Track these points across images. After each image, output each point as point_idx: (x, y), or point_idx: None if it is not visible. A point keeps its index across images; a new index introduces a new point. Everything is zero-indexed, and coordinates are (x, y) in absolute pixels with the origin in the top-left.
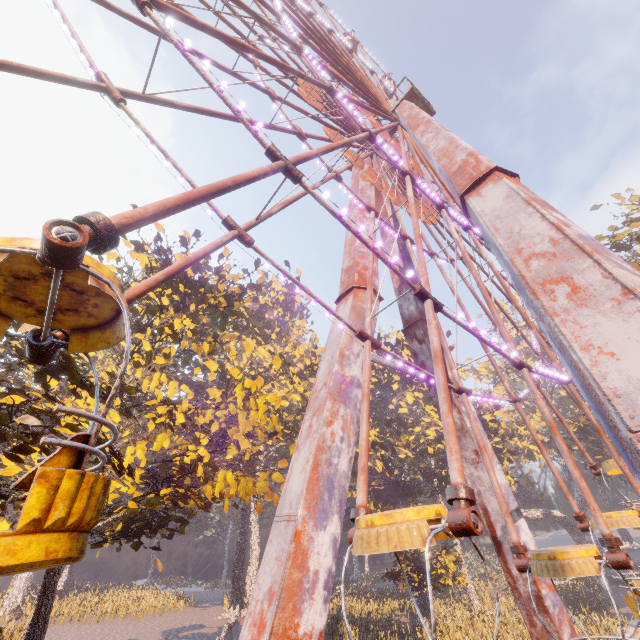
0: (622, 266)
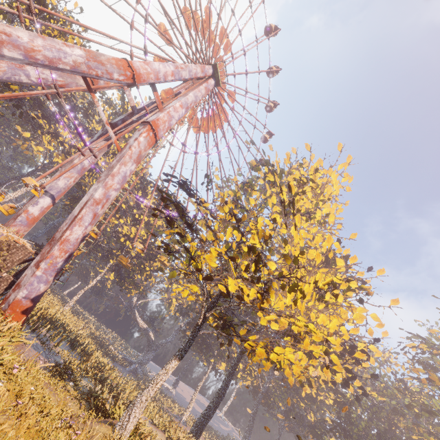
0: (34, 38)
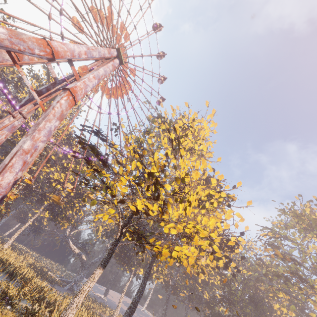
0: None
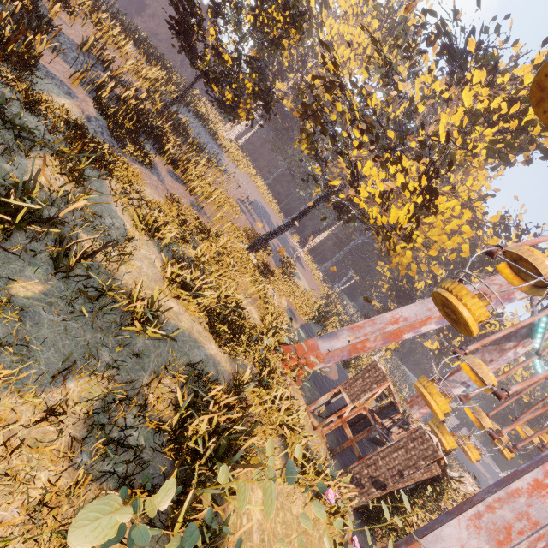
0: None
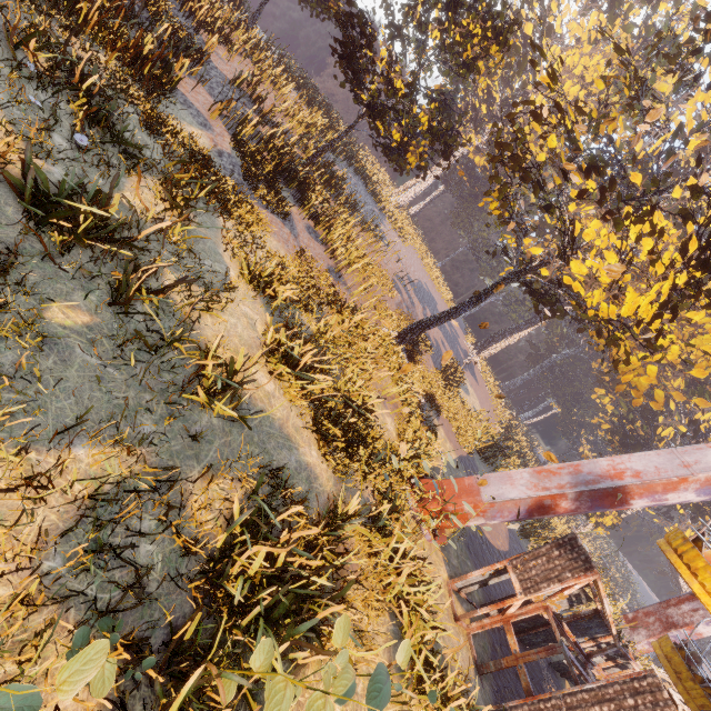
0: None
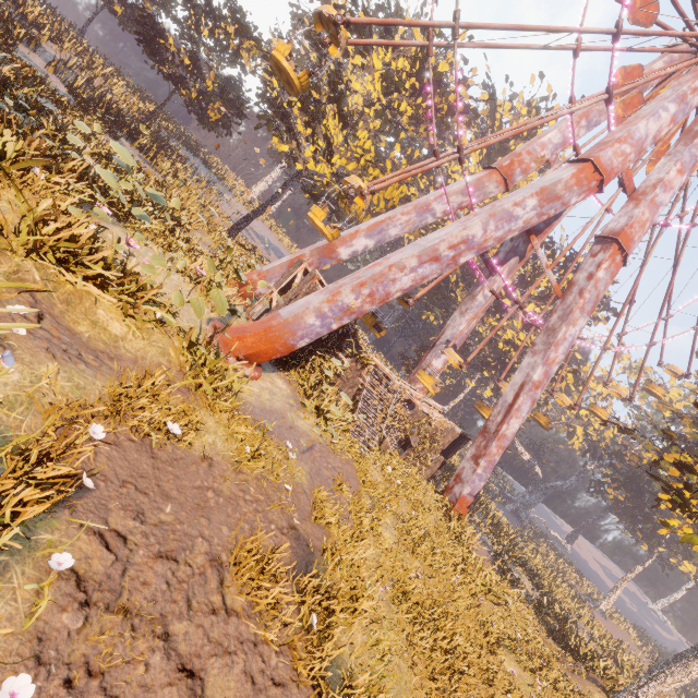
0: (487, 224)
